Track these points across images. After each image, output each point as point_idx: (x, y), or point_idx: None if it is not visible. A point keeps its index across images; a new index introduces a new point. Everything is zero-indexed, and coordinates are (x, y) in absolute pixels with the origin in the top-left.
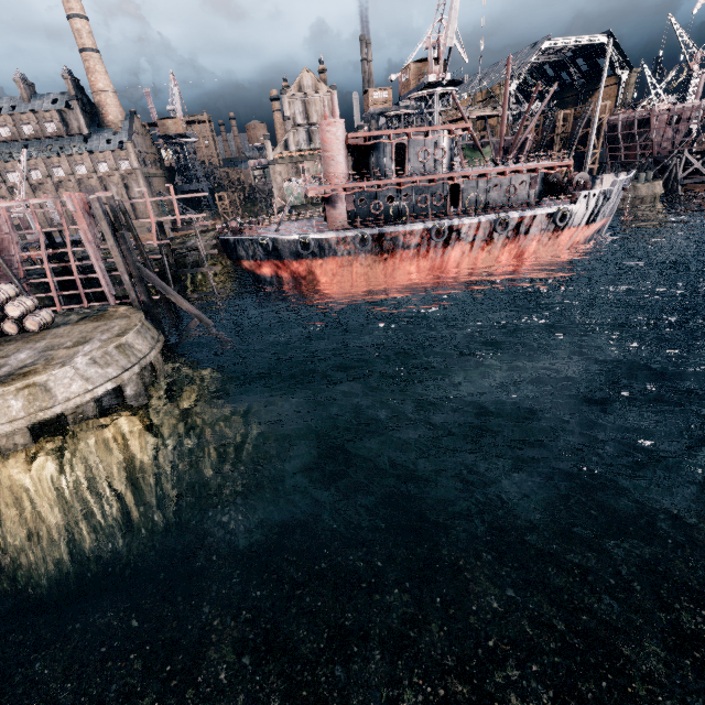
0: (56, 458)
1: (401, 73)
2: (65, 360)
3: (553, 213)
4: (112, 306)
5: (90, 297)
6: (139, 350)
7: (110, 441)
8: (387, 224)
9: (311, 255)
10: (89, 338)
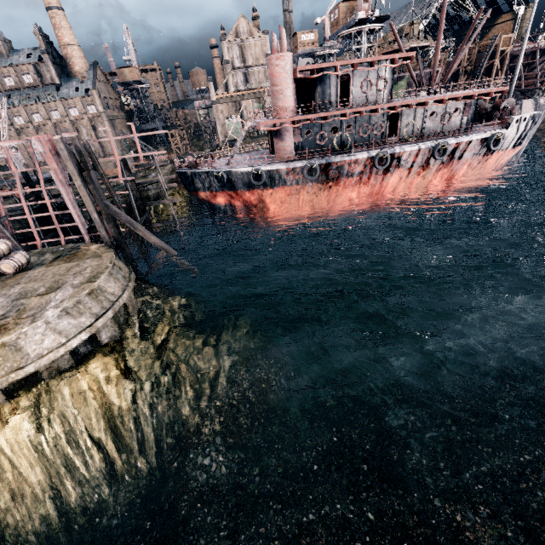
0: (33, 417)
1: (330, 13)
2: (36, 312)
3: (487, 138)
4: (84, 244)
5: (67, 230)
6: (111, 294)
7: (88, 393)
8: (331, 153)
9: (262, 185)
10: (62, 283)
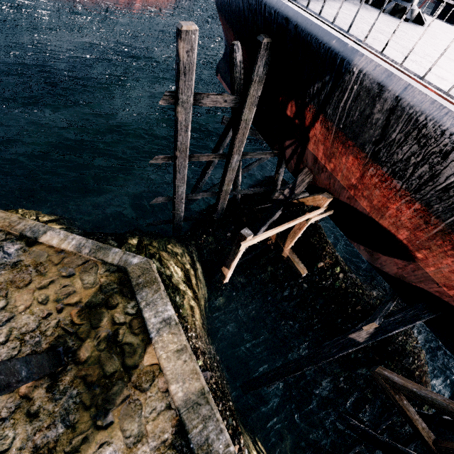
0: None
1: None
2: None
3: None
4: None
5: None
6: None
7: None
8: None
9: None
10: None
